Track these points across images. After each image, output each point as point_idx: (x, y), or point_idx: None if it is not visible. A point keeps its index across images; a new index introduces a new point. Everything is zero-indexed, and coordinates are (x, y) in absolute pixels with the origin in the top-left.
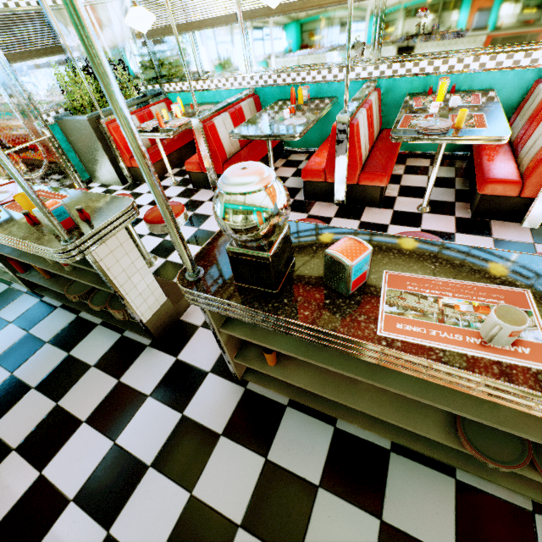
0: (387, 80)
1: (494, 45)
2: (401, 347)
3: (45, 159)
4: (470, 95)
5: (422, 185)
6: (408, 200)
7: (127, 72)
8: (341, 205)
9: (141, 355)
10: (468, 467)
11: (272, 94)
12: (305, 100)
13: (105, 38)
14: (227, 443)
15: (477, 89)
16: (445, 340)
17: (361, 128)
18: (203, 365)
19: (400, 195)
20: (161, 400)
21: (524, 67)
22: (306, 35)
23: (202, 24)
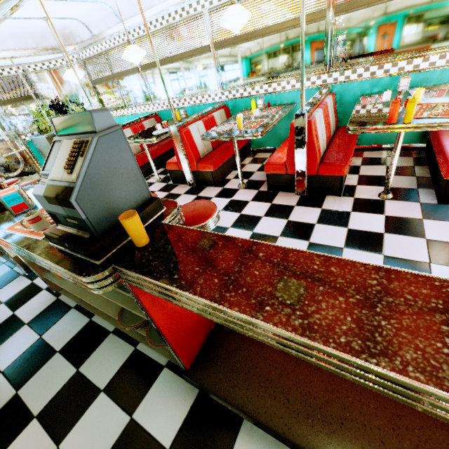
0: (231, 101)
1: (287, 74)
2: (2, 234)
3: (22, 163)
4: (276, 107)
5: (253, 171)
6: (237, 180)
7: (81, 106)
8: (192, 186)
9: (15, 280)
10: (145, 340)
11: (167, 114)
12: (184, 117)
13: (68, 87)
14: (26, 328)
15: (286, 103)
16: (22, 231)
17: (194, 133)
18: (44, 285)
19: (235, 177)
20: (8, 305)
21: (308, 87)
22: (179, 76)
23: (120, 74)
